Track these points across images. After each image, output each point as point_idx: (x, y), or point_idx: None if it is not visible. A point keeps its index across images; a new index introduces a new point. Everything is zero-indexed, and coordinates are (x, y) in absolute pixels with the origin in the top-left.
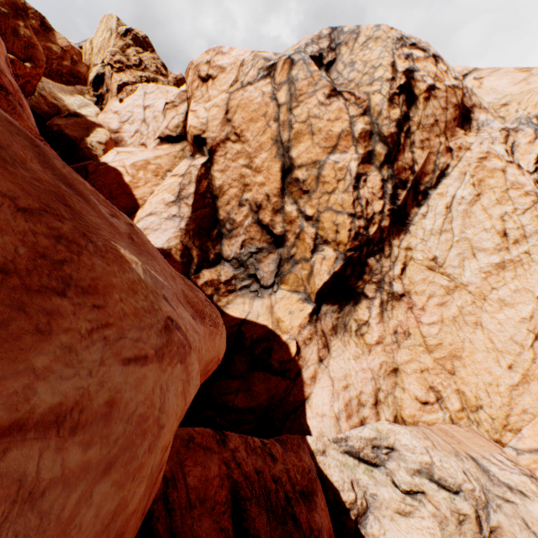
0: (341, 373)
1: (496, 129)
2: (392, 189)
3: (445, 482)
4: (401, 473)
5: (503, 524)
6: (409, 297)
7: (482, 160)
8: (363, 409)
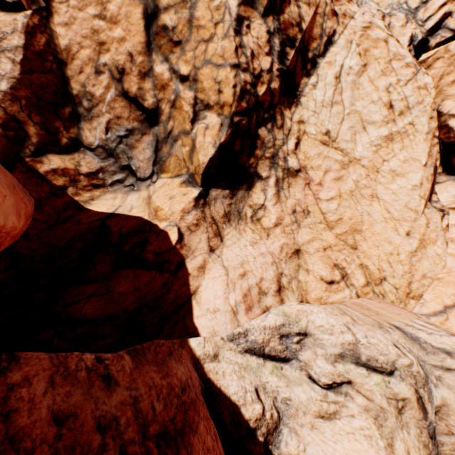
0: (237, 261)
1: (374, 8)
2: (280, 46)
3: (377, 363)
4: (319, 363)
5: (449, 401)
6: (306, 172)
7: (366, 29)
8: (265, 298)
